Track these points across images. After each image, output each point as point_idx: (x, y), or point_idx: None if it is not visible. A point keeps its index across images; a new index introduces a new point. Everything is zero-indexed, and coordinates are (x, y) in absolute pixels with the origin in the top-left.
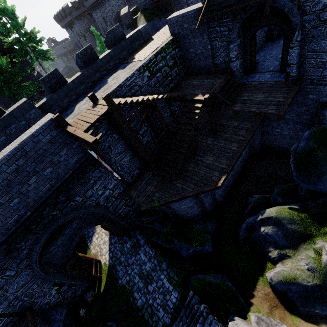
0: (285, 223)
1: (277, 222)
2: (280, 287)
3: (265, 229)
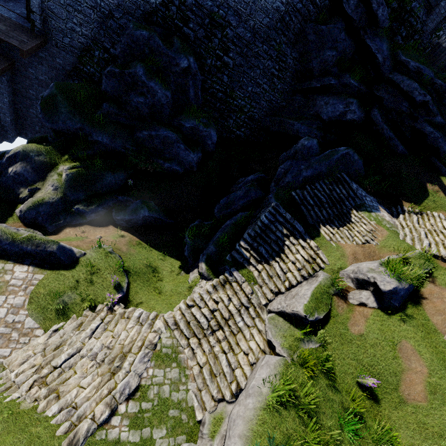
0: (33, 155)
1: (26, 156)
2: (30, 215)
3: (14, 168)
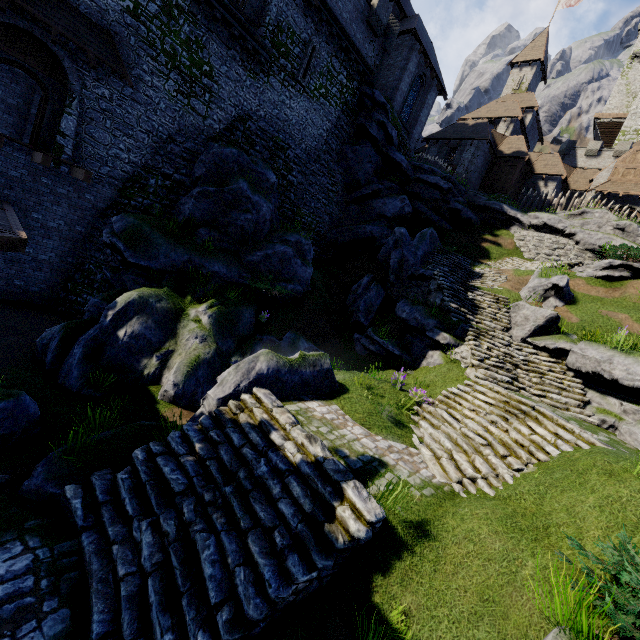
0: (154, 302)
1: (143, 304)
2: (190, 387)
3: (128, 329)
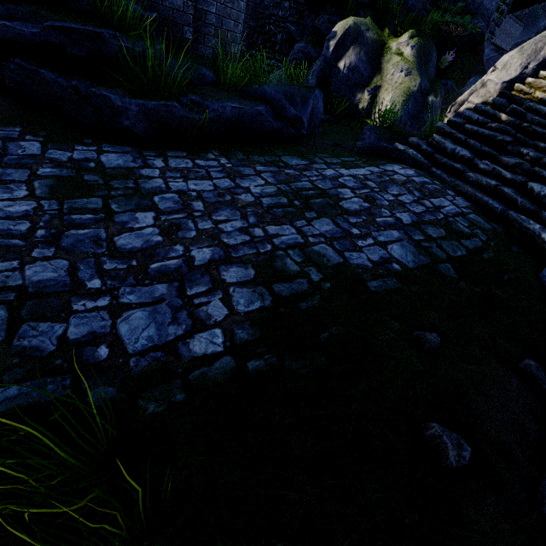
0: (364, 30)
1: (357, 33)
2: (404, 117)
3: (346, 60)
